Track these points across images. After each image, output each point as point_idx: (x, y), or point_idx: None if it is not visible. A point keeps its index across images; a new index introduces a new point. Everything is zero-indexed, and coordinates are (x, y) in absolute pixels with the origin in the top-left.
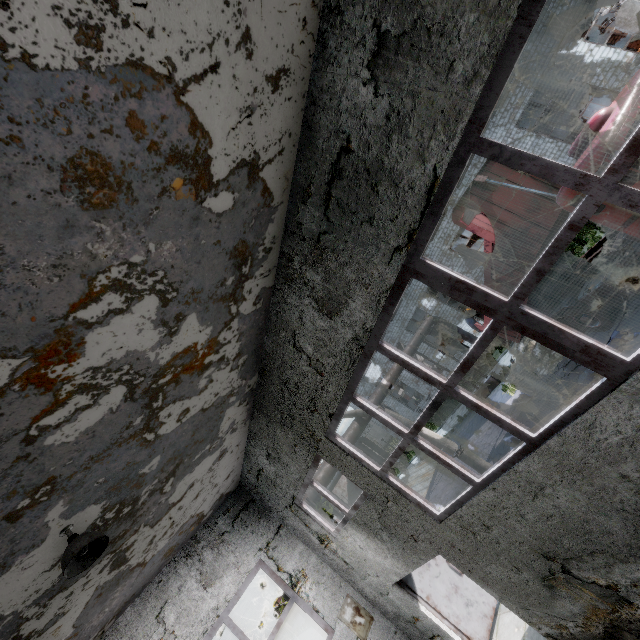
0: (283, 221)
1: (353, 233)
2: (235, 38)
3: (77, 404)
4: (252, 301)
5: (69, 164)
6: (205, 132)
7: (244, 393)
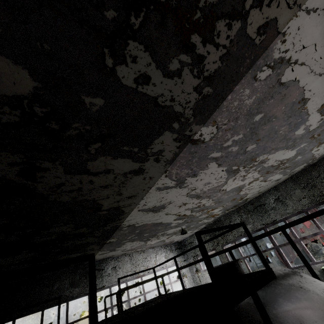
0: (244, 203)
1: (257, 216)
2: (258, 191)
3: (205, 214)
4: (228, 211)
5: (234, 198)
6: (246, 196)
7: (208, 223)
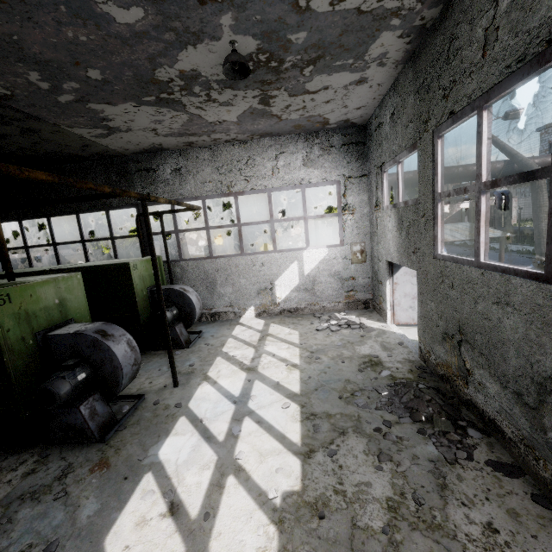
0: None
1: None
2: None
3: None
4: None
5: None
6: None
7: (412, 24)
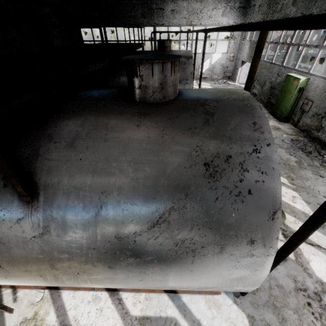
0: None
1: None
2: None
3: None
4: None
5: None
6: None
7: None
